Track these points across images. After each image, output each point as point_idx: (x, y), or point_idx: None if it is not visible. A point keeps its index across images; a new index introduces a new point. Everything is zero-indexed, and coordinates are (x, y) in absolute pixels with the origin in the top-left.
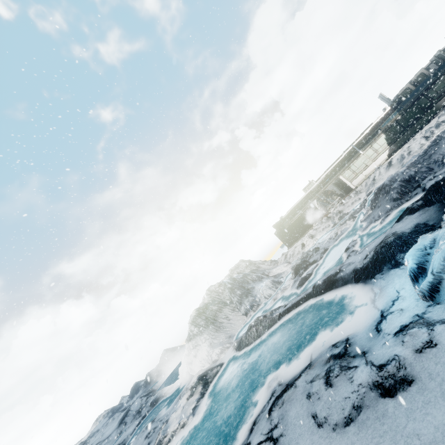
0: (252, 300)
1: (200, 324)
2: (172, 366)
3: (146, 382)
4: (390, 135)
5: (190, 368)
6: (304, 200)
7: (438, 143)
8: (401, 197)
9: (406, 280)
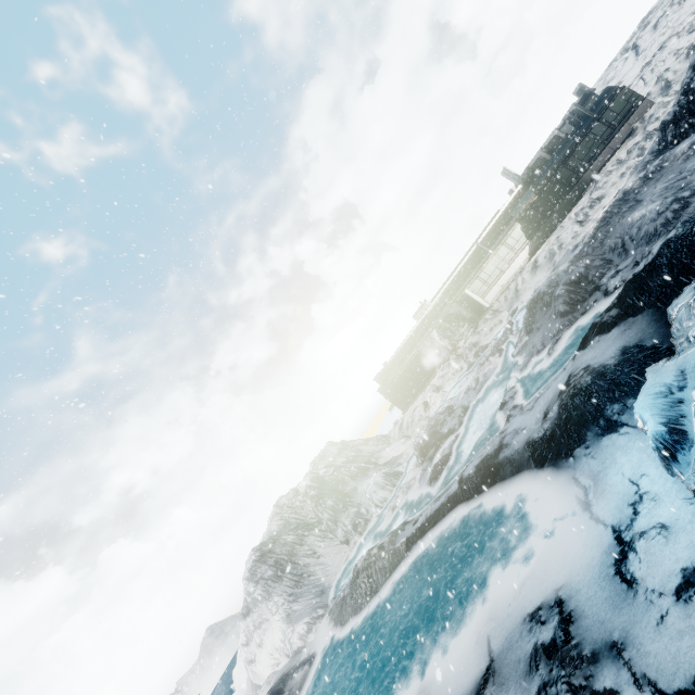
0: (355, 514)
1: (265, 576)
2: (223, 659)
3: None
4: (528, 224)
5: (252, 672)
6: (418, 332)
7: (609, 222)
8: (572, 309)
9: (642, 456)
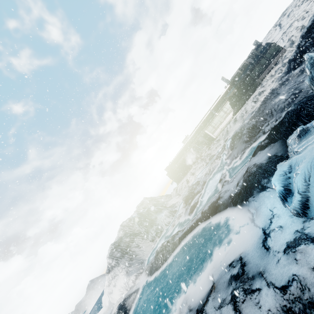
0: (156, 228)
1: (117, 256)
2: (96, 294)
3: (75, 313)
4: (232, 102)
5: (111, 298)
6: (184, 149)
7: (266, 102)
8: (250, 139)
9: (274, 200)
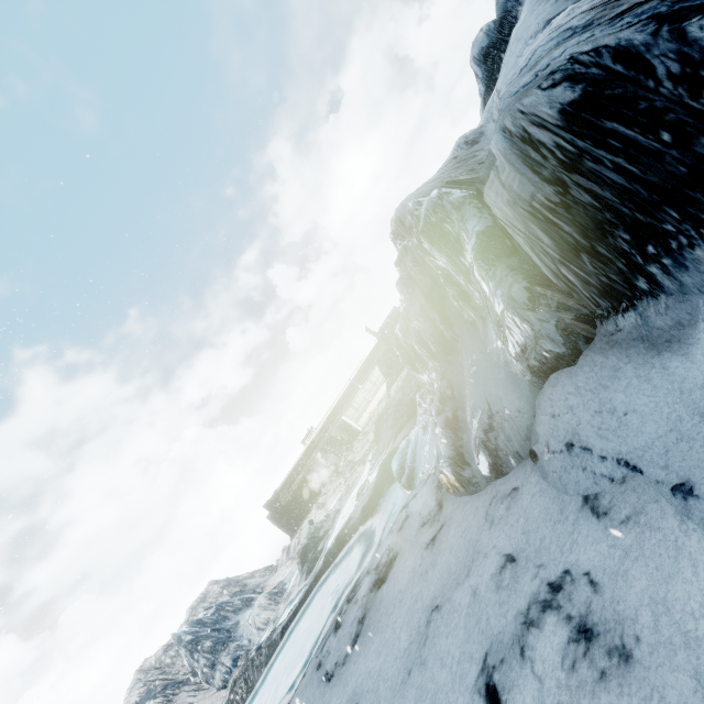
0: (236, 648)
1: None
2: None
3: None
4: (383, 366)
5: None
6: (305, 456)
7: None
8: (397, 422)
9: (399, 489)
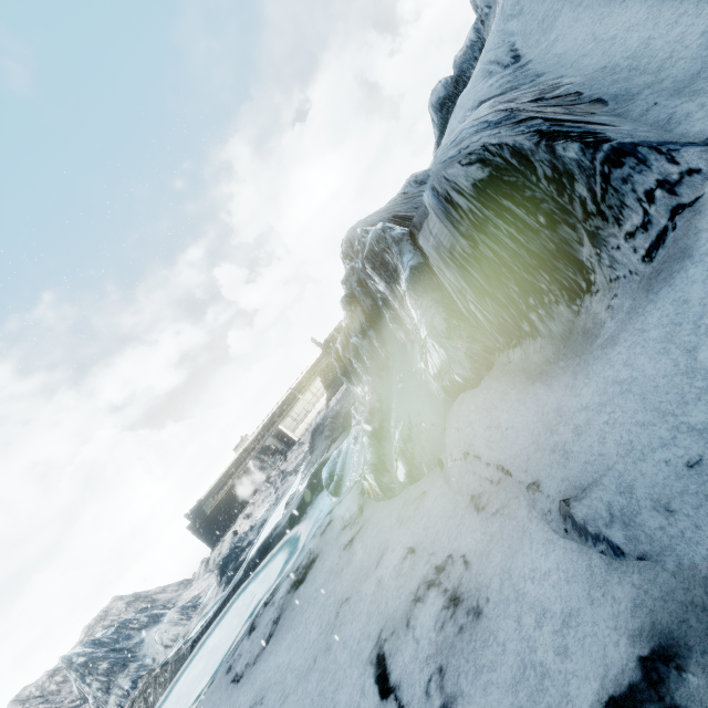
0: (138, 668)
1: None
2: None
3: None
4: (325, 378)
5: None
6: (236, 464)
7: None
8: (333, 433)
9: (327, 497)
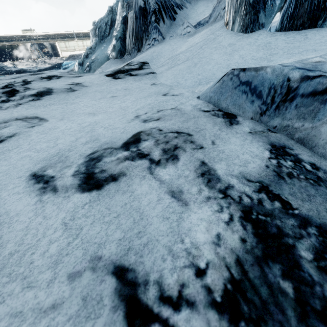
0: None
1: None
2: None
3: None
4: None
5: None
6: (20, 38)
7: None
8: None
9: None
